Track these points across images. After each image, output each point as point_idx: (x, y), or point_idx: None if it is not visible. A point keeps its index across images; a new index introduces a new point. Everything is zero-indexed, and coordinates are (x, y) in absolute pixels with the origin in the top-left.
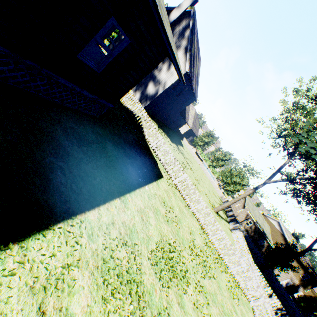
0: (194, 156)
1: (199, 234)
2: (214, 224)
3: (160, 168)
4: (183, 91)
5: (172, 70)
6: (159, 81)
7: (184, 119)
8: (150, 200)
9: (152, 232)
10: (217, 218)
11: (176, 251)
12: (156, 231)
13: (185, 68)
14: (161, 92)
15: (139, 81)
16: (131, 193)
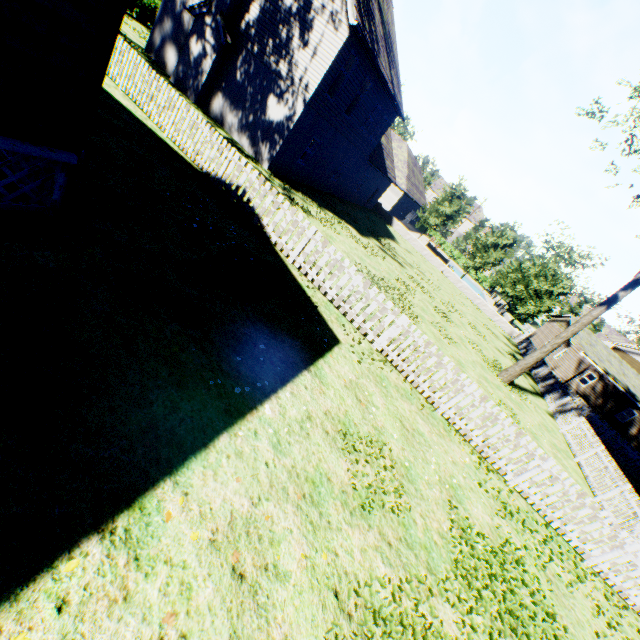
0: (426, 255)
1: (479, 486)
2: (518, 443)
3: (328, 318)
4: (359, 95)
5: (313, 39)
6: (288, 83)
7: (384, 172)
8: (283, 456)
9: (292, 613)
10: (514, 398)
11: (406, 639)
12: (310, 591)
13: (347, 19)
14: (300, 111)
15: (118, 22)
16: (183, 470)
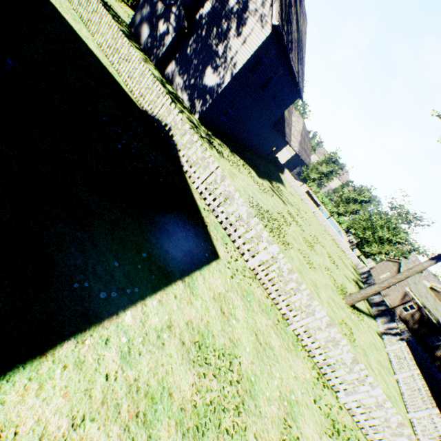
0: (304, 198)
1: (314, 402)
2: (353, 368)
3: (214, 236)
4: (272, 77)
5: (245, 32)
6: (222, 60)
7: (283, 136)
8: (129, 367)
9: None
10: (353, 318)
11: None
12: None
13: (271, 20)
14: (227, 81)
15: None
16: (1, 382)
